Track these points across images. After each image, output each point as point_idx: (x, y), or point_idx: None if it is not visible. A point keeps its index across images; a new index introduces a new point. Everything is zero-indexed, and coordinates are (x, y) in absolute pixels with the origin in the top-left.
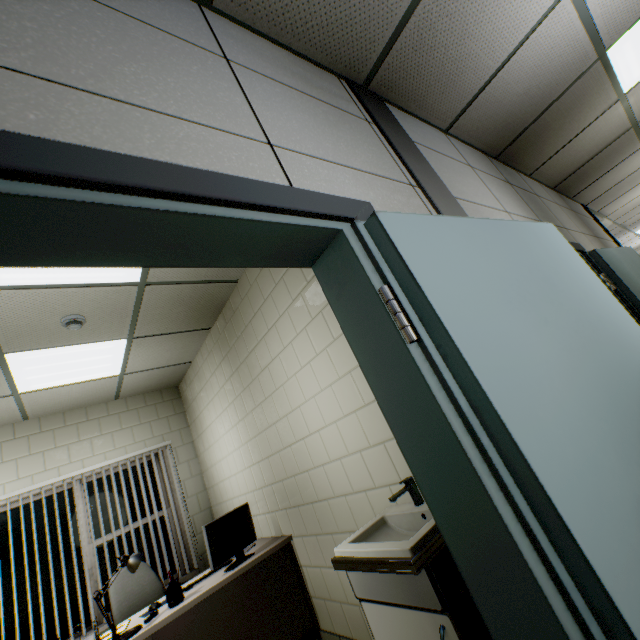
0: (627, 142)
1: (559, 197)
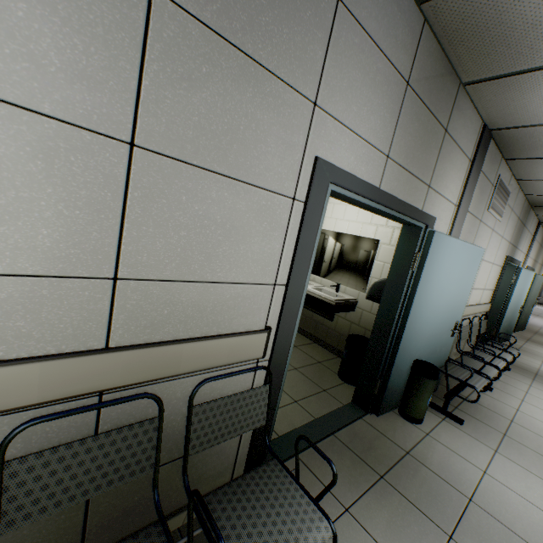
0: None
1: None
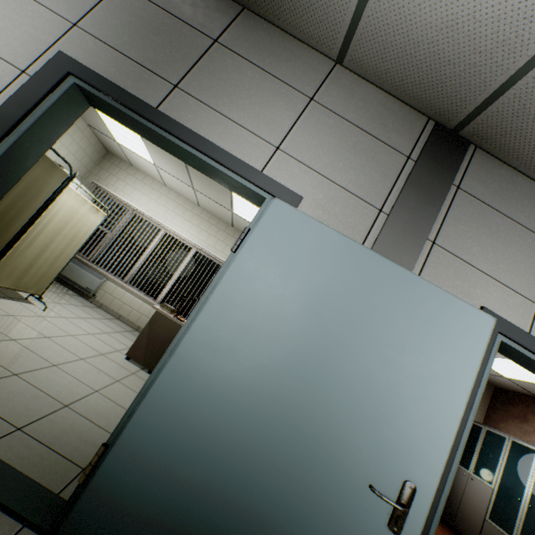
0: None
1: None
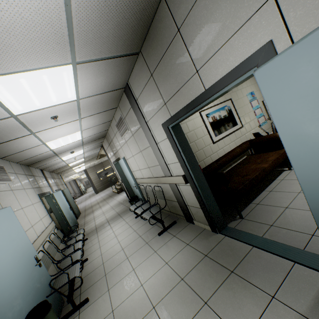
0: (70, 168)
1: (57, 175)
